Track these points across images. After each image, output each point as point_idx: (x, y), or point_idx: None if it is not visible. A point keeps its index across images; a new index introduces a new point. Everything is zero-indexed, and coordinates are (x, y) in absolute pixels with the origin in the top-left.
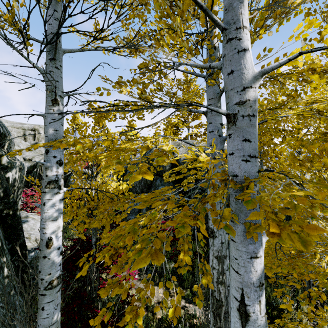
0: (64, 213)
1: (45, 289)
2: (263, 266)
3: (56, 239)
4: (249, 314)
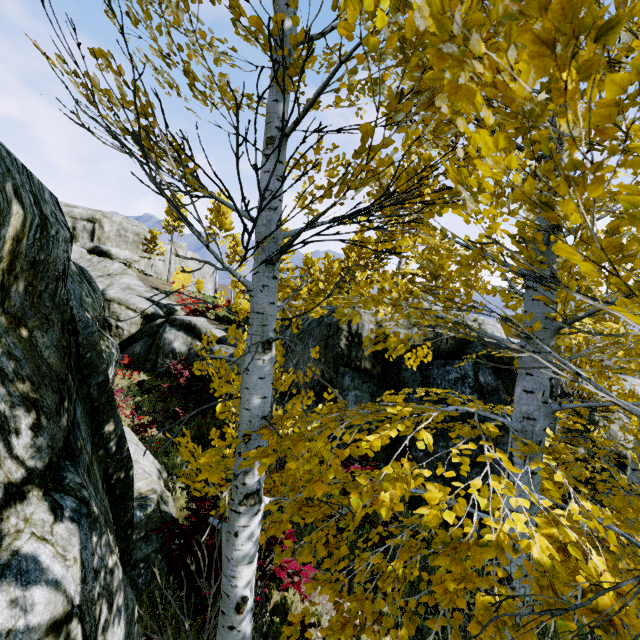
0: (153, 403)
1: None
2: None
3: (250, 595)
4: None
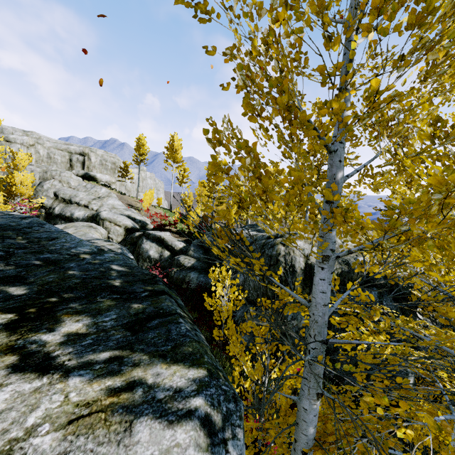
0: None
1: None
2: None
3: None
4: None
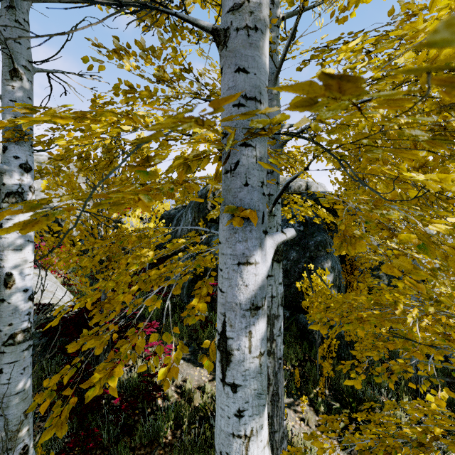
0: (89, 274)
1: (4, 344)
2: (263, 280)
3: (20, 277)
4: (231, 352)
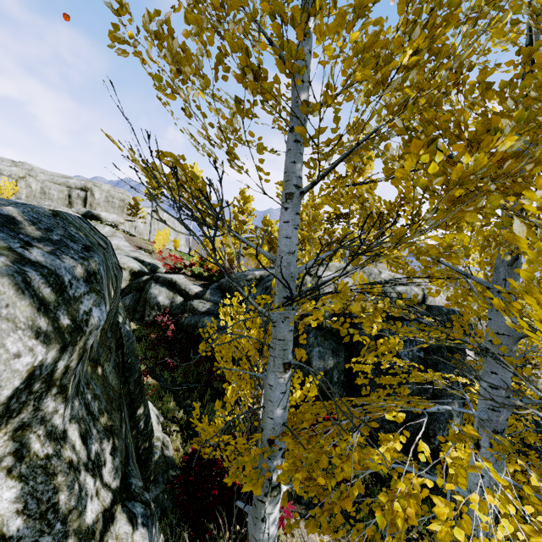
0: (143, 350)
1: None
2: None
3: None
4: None
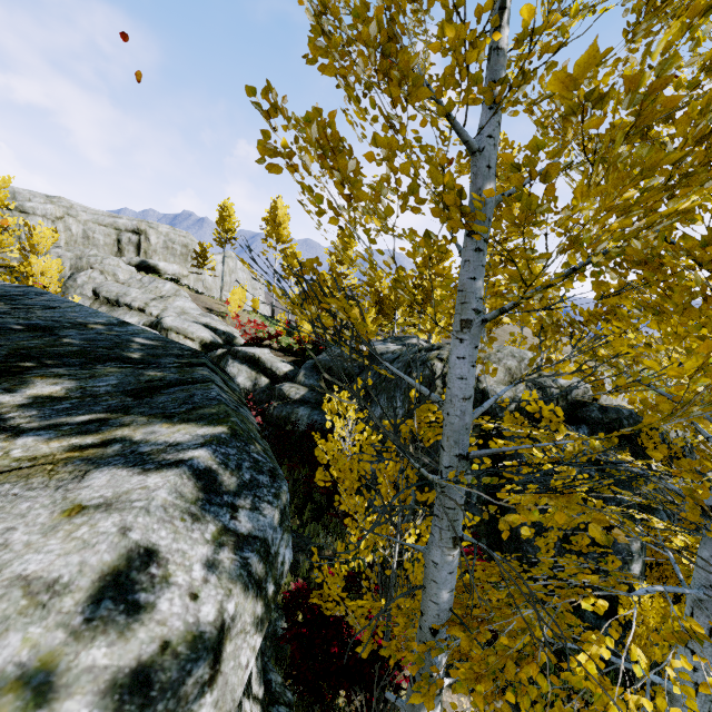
0: None
1: None
2: None
3: None
4: None
